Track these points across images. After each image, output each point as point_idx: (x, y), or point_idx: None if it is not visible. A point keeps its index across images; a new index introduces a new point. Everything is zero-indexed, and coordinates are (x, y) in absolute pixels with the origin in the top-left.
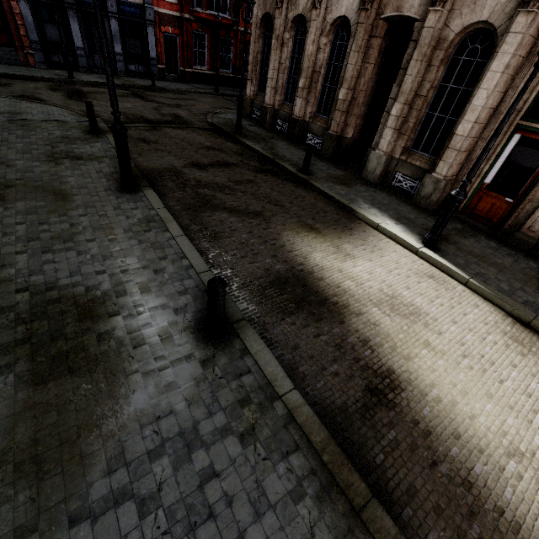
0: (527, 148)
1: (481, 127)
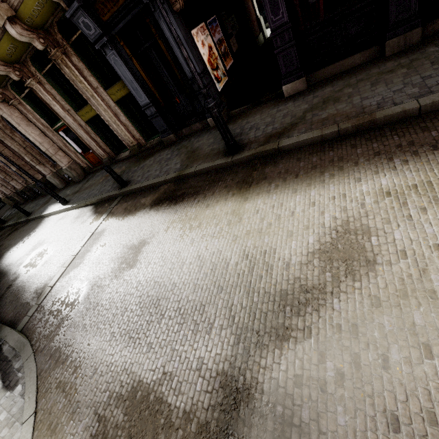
0: (67, 133)
1: (48, 141)
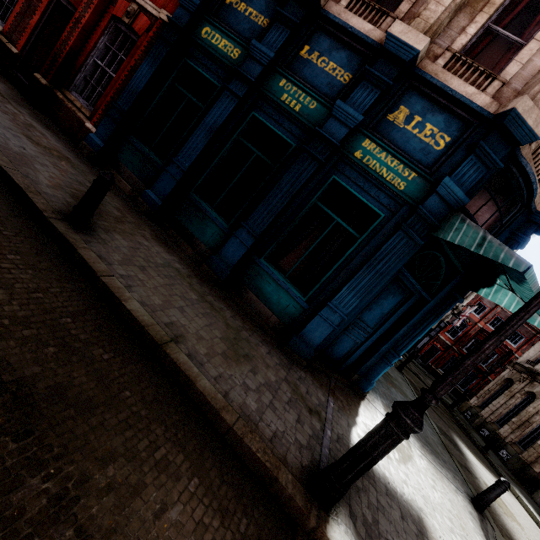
0: None
1: None
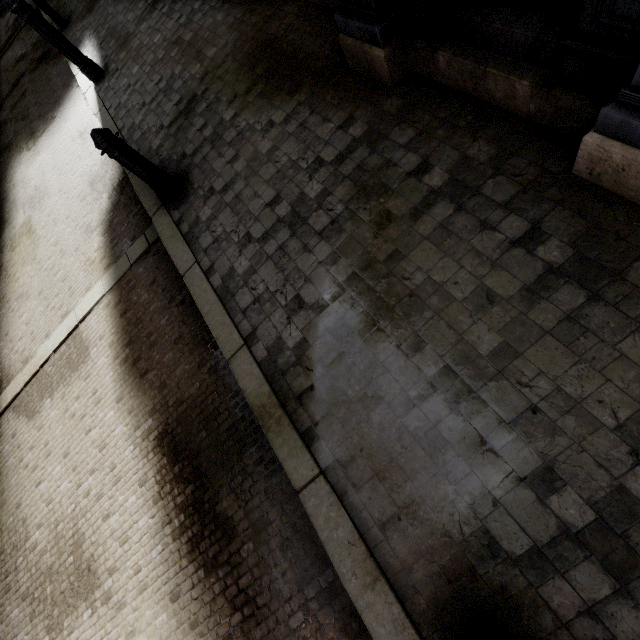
0: None
1: None
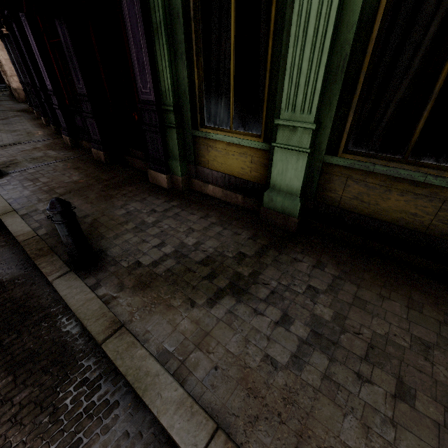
0: None
1: (11, 67)
